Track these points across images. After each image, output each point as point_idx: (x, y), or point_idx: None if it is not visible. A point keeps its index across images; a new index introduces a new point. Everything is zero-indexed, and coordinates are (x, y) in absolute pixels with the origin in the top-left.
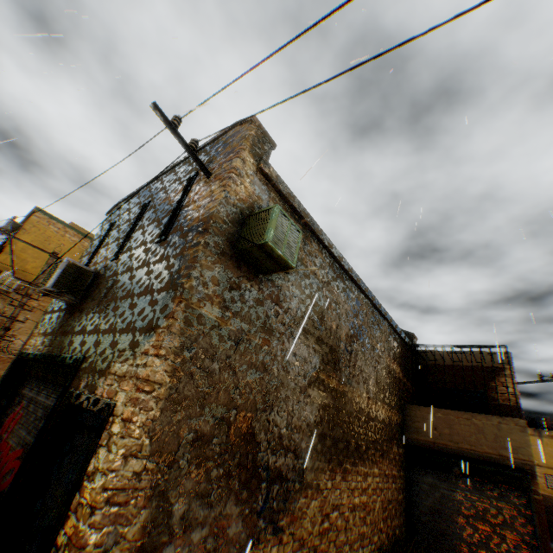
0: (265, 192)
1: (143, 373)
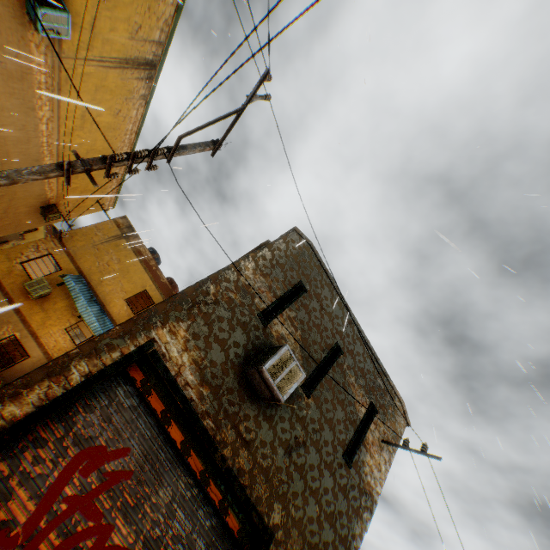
0: None
1: None
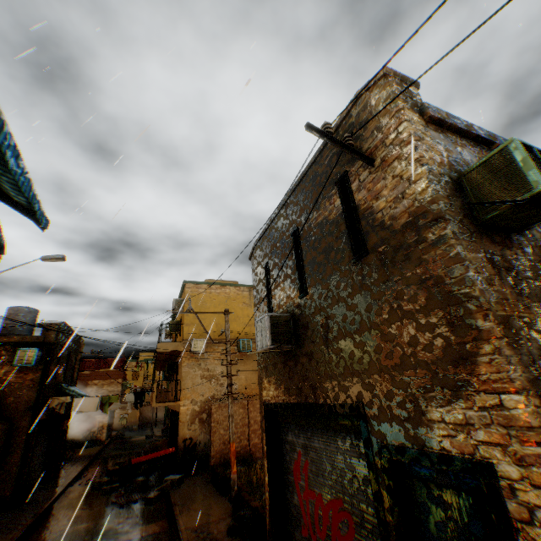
0: (446, 140)
1: (509, 419)
